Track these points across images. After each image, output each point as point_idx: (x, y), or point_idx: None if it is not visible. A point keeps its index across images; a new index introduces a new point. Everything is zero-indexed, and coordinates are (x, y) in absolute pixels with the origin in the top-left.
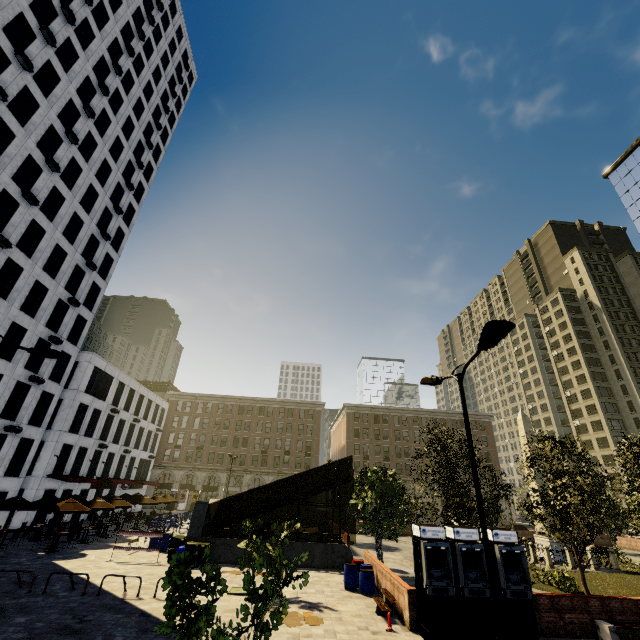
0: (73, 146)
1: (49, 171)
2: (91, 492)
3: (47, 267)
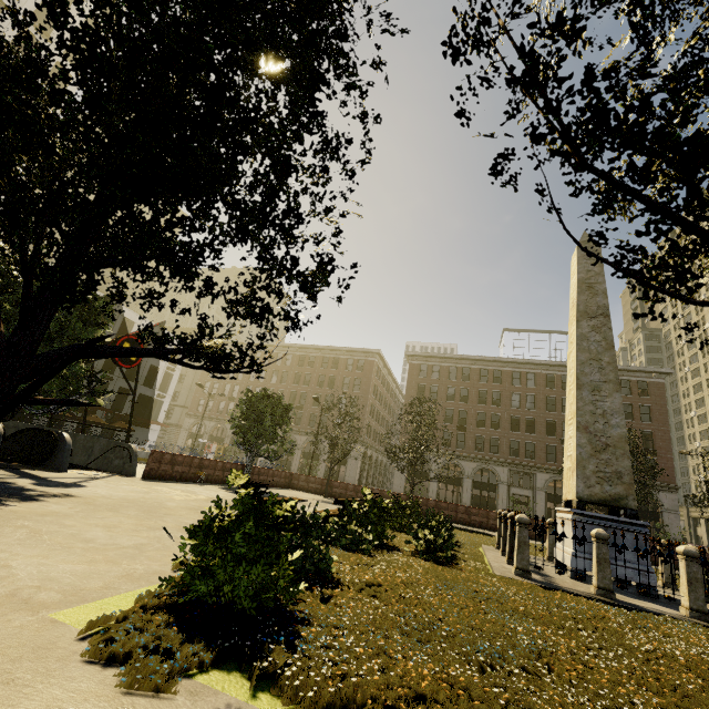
0: None
1: None
2: None
3: None
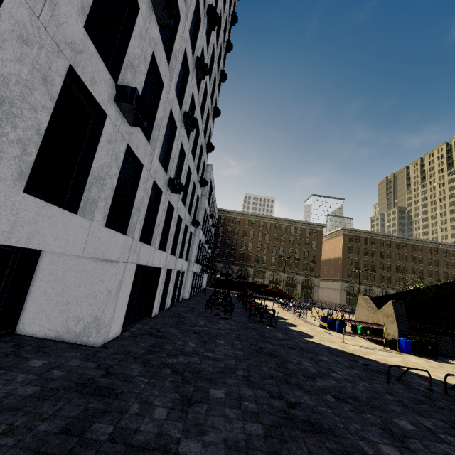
0: None
1: None
2: (200, 274)
3: None
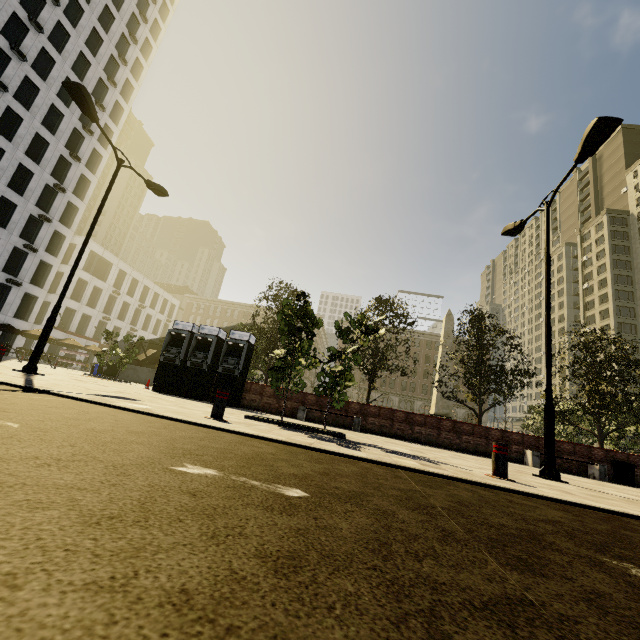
0: (42, 36)
1: (18, 60)
2: None
3: (31, 154)
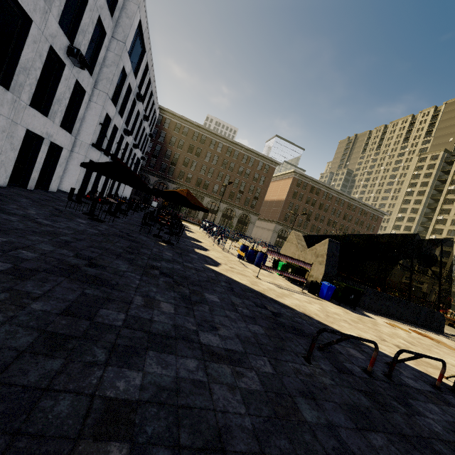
0: None
1: None
2: None
3: None
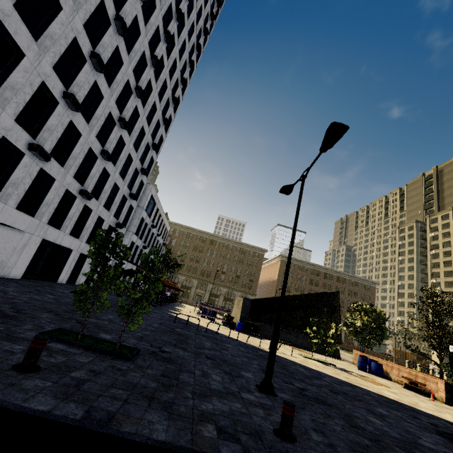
0: (175, 23)
1: (162, 41)
2: None
3: (146, 117)
